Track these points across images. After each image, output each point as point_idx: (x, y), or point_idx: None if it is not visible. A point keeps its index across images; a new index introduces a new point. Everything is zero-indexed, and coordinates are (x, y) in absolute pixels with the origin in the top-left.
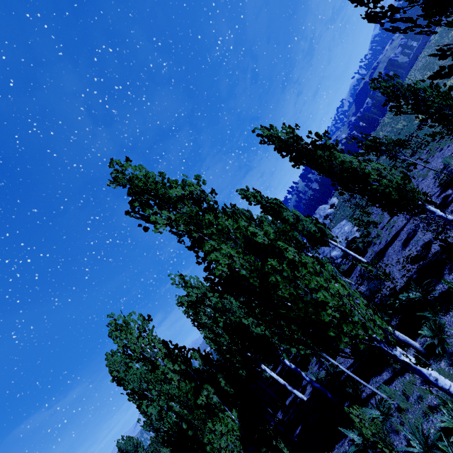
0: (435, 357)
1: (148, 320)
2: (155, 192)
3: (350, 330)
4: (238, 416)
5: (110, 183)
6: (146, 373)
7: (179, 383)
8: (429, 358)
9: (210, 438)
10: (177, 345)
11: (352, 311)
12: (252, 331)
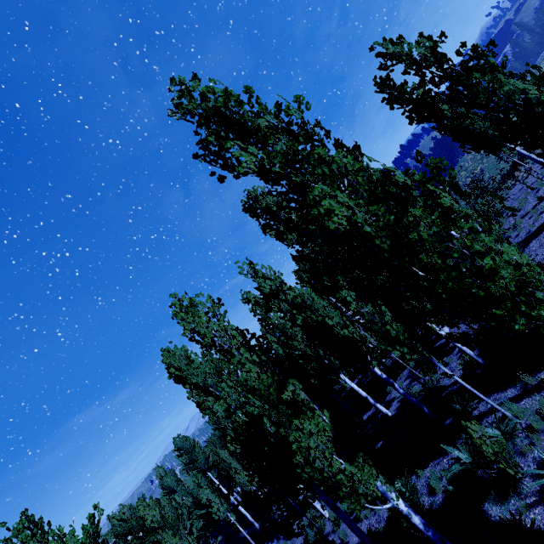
0: None
1: (218, 305)
2: (238, 117)
3: (531, 310)
4: (331, 417)
5: (171, 113)
6: (211, 369)
7: (258, 376)
8: None
9: (297, 436)
10: (254, 334)
11: (541, 281)
12: (337, 333)
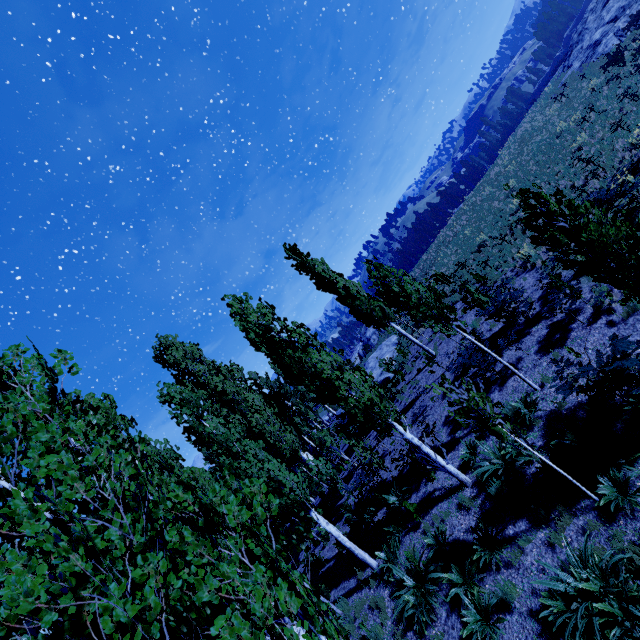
0: (385, 581)
1: None
2: None
3: None
4: None
5: None
6: None
7: None
8: (382, 580)
9: None
10: None
11: None
12: None
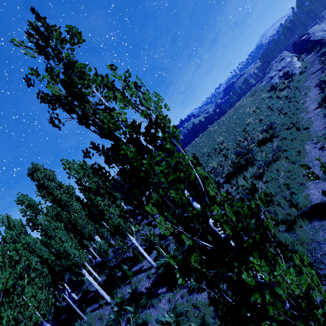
0: (109, 306)
1: None
2: None
3: None
4: None
5: None
6: None
7: None
8: (108, 305)
9: None
10: None
11: None
12: None
